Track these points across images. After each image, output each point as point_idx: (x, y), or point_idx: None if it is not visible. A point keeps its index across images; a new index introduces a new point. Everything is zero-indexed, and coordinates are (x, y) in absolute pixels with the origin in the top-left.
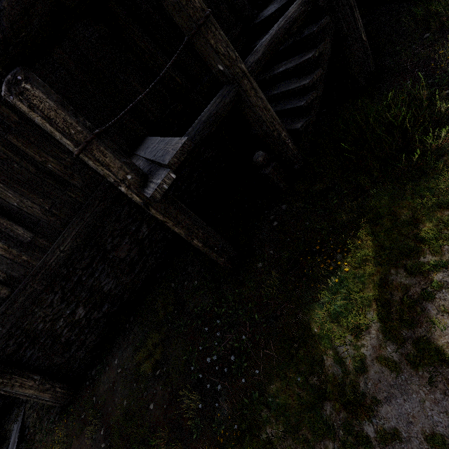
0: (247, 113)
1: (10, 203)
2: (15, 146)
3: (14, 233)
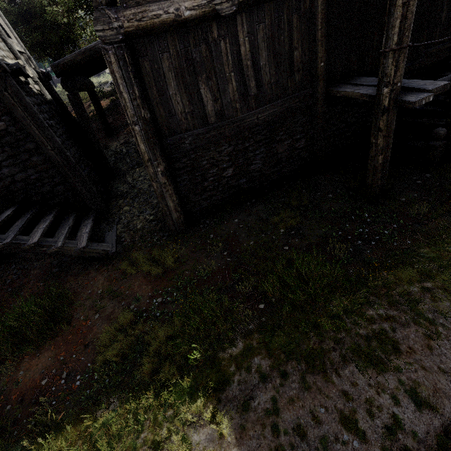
0: None
1: (260, 61)
2: (292, 24)
3: (248, 83)
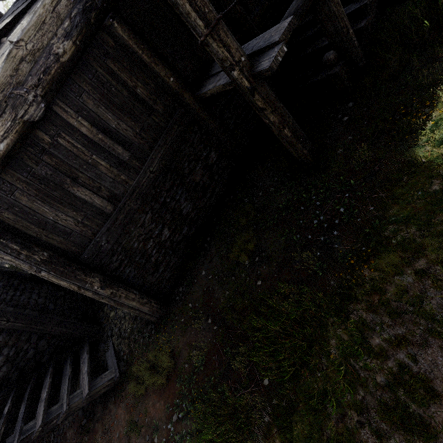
0: (322, 10)
1: (110, 125)
2: (113, 70)
3: (115, 152)
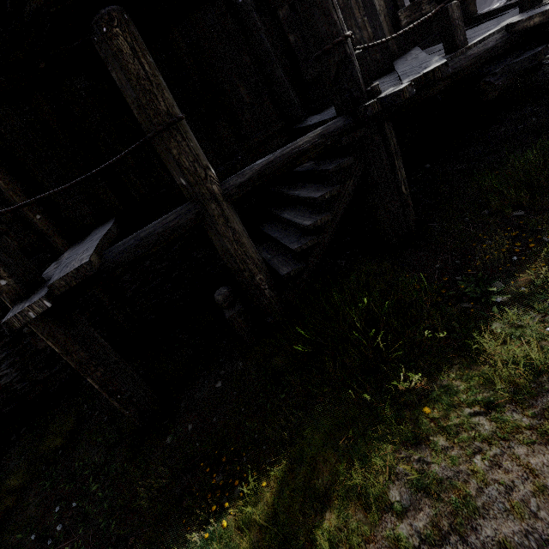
0: (213, 239)
1: None
2: None
3: None
